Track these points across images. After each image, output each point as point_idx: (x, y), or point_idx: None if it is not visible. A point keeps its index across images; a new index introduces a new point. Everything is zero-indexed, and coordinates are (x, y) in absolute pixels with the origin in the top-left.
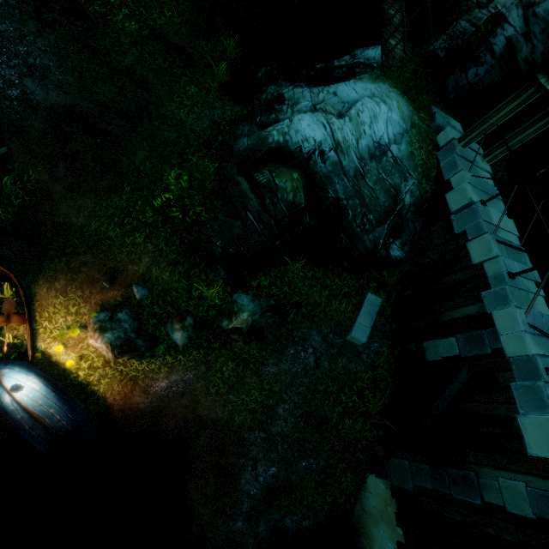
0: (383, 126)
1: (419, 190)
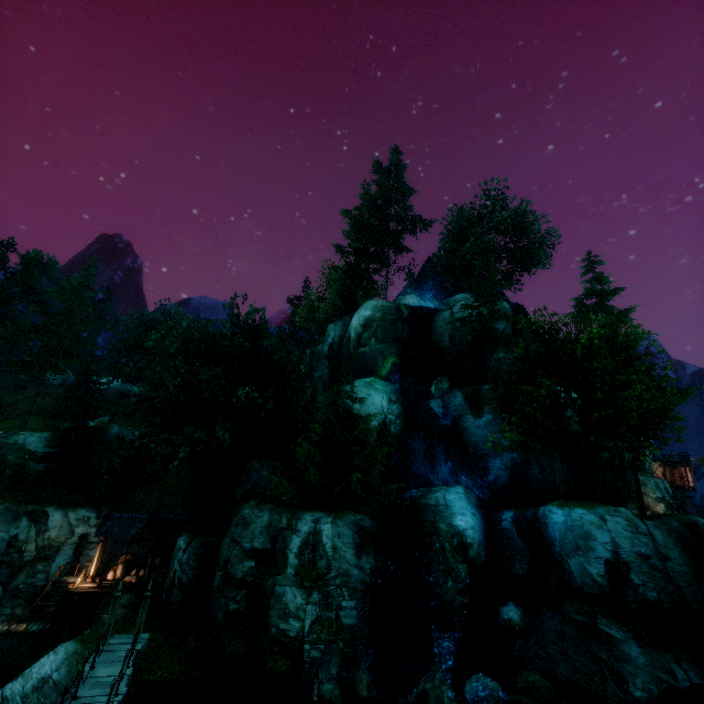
0: (49, 666)
1: None
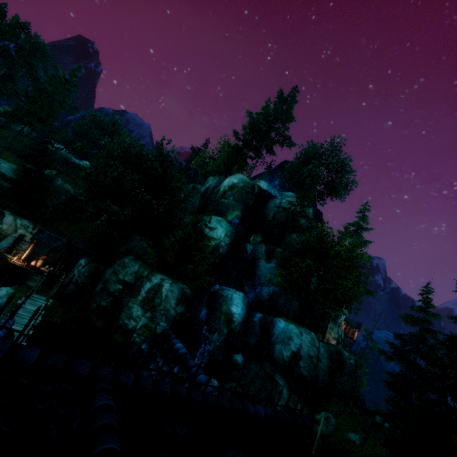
0: None
1: (10, 312)
